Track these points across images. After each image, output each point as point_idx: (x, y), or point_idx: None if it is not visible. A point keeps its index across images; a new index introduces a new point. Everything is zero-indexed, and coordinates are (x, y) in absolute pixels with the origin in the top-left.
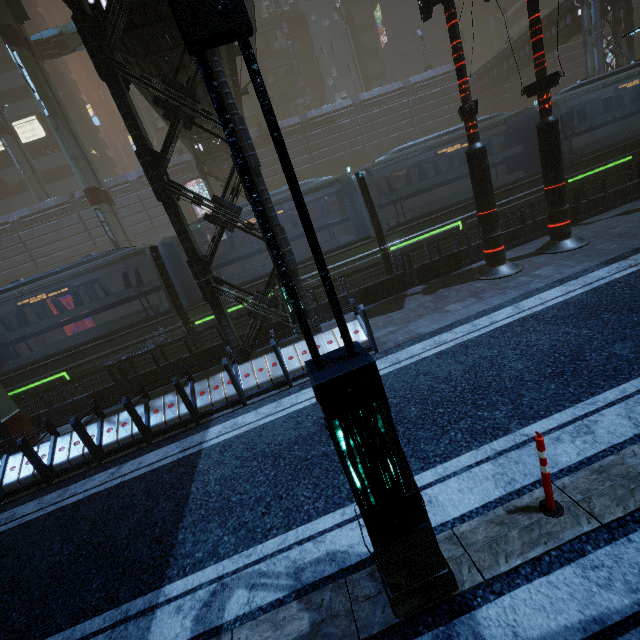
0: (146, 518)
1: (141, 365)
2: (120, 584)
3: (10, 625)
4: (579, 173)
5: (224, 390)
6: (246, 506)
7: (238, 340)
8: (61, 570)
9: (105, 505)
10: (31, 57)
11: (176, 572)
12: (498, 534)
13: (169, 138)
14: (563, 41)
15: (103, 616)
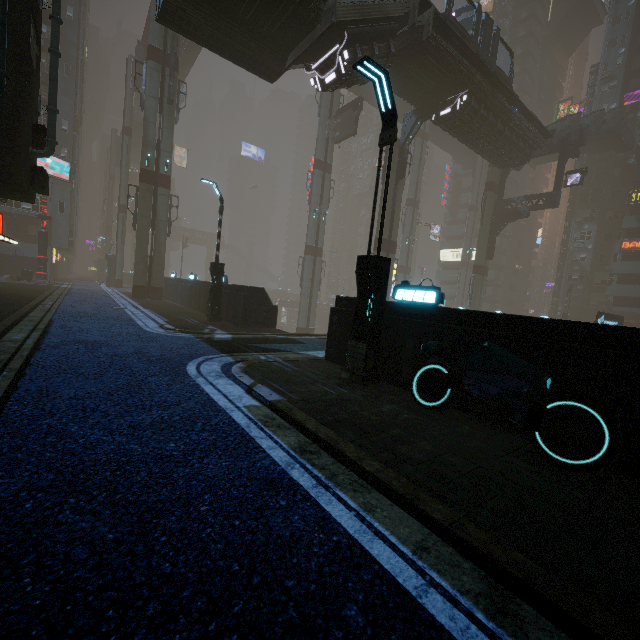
0: None
1: None
2: None
3: None
4: None
5: None
6: None
7: None
8: None
9: None
10: (481, 277)
11: None
12: None
13: None
14: None
15: None
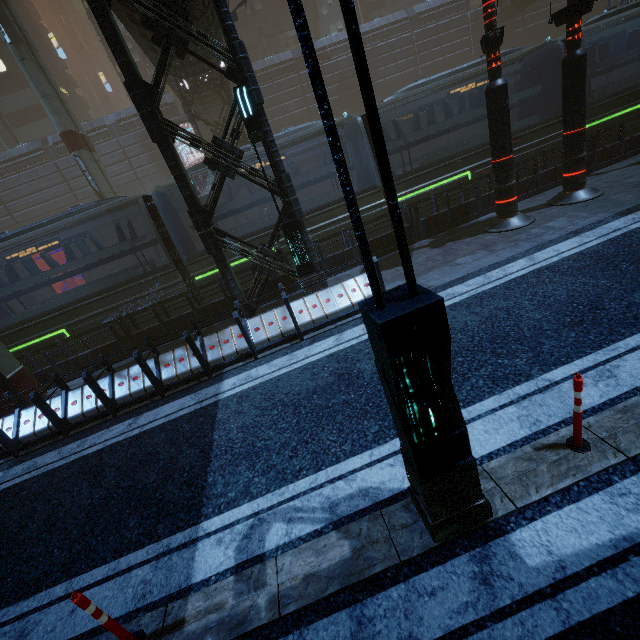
0: (172, 464)
1: (143, 321)
2: (157, 522)
3: (54, 560)
4: (596, 118)
5: (234, 344)
6: (272, 451)
7: (243, 295)
8: (95, 511)
9: (128, 453)
10: None
11: (211, 510)
12: (527, 469)
13: (161, 67)
14: None
15: (145, 549)
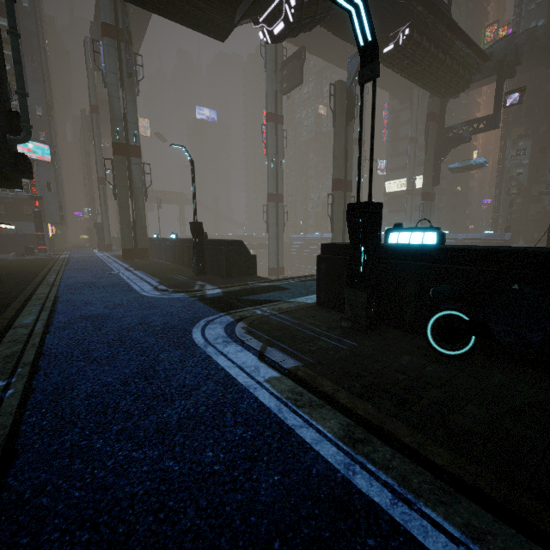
0: None
1: None
2: None
3: None
4: None
5: None
6: None
7: None
8: None
9: None
10: (429, 203)
11: None
12: None
13: None
14: None
15: None
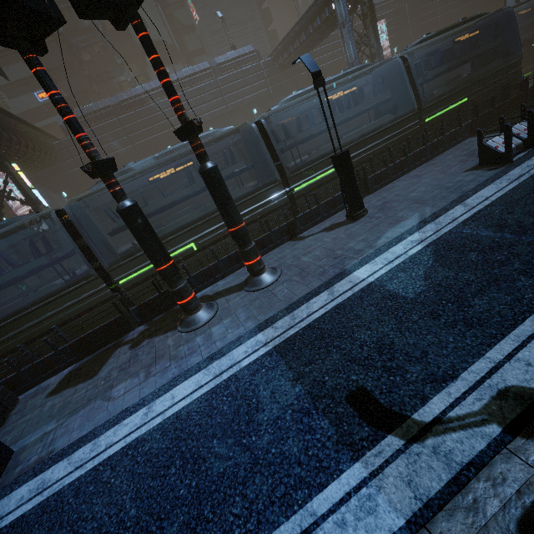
0: None
1: None
2: None
3: None
4: (303, 181)
5: None
6: None
7: None
8: None
9: None
10: None
11: None
12: None
13: None
14: (330, 30)
15: None
